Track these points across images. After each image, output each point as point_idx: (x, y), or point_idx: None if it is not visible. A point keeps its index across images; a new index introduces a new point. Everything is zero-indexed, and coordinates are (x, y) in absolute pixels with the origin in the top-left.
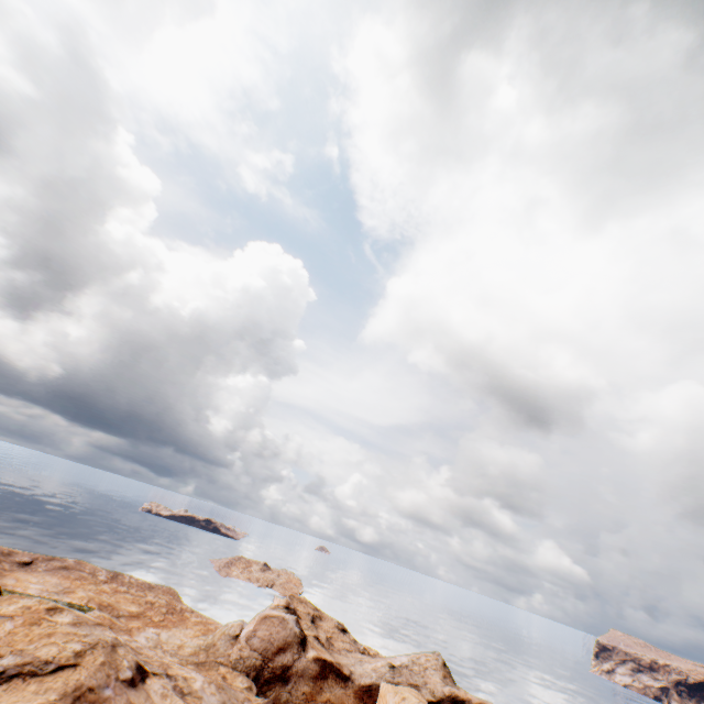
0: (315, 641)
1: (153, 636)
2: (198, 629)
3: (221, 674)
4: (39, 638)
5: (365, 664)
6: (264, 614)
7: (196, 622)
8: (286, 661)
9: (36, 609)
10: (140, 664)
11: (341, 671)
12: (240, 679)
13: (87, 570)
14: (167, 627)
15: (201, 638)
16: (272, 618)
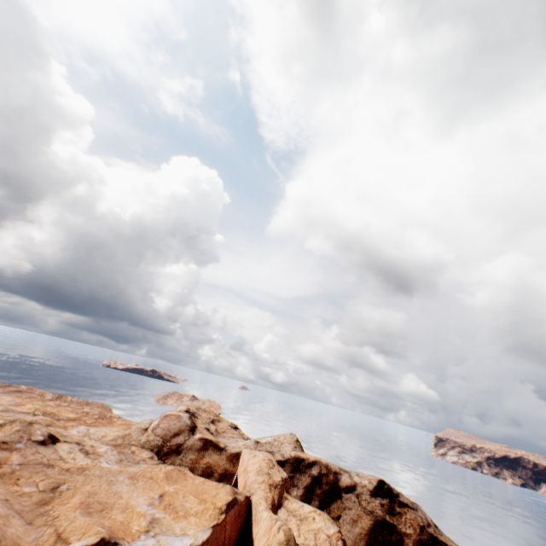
0: (204, 430)
1: (84, 430)
2: (122, 428)
3: (131, 450)
4: None
5: (239, 442)
6: (166, 414)
7: (121, 423)
8: (180, 441)
9: None
10: (52, 435)
11: (218, 445)
12: (145, 453)
13: (37, 393)
14: (97, 426)
15: (122, 431)
16: (171, 416)
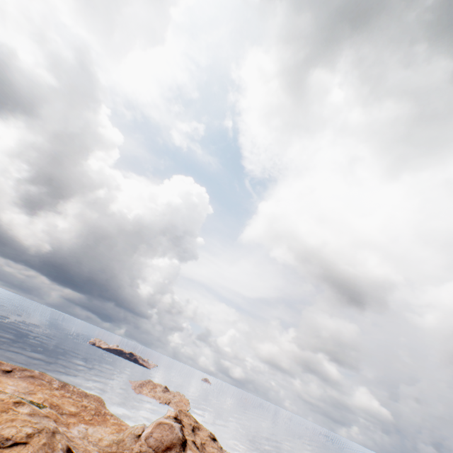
0: (192, 444)
1: (83, 430)
2: (114, 428)
3: None
4: (5, 421)
5: None
6: (159, 421)
7: (113, 423)
8: None
9: (7, 402)
10: (69, 448)
11: None
12: None
13: (46, 379)
14: (93, 424)
15: (115, 435)
16: (164, 424)
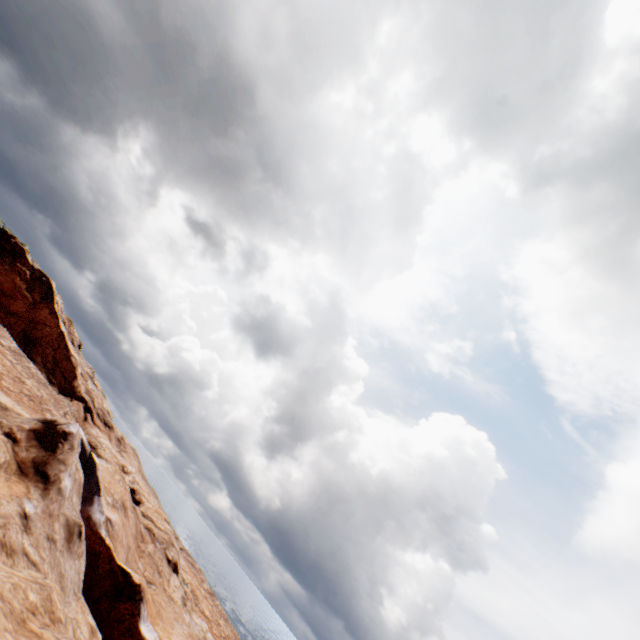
0: None
1: (204, 626)
2: None
3: None
4: (155, 515)
5: None
6: None
7: None
8: None
9: (162, 513)
10: (177, 565)
11: None
12: None
13: (201, 575)
14: None
15: None
16: None
